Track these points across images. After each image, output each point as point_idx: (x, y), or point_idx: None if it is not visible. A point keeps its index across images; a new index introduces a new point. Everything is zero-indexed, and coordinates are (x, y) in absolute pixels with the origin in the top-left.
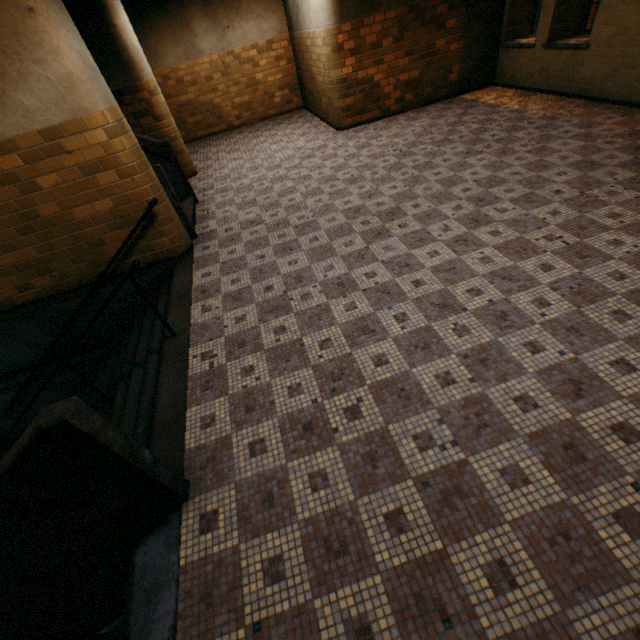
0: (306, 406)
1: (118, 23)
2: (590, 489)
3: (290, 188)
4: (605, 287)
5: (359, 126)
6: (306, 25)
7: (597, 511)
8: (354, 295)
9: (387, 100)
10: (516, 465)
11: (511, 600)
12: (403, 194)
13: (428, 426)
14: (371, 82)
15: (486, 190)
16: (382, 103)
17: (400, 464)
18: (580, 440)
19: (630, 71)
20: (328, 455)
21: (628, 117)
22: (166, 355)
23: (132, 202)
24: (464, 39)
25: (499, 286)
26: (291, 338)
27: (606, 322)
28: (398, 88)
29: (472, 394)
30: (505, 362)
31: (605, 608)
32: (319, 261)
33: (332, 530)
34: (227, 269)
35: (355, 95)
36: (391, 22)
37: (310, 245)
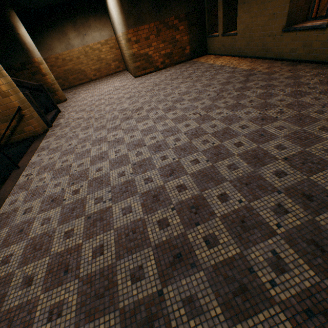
0: (58, 191)
1: (20, 33)
2: (155, 212)
3: (102, 103)
4: (206, 131)
5: (145, 75)
6: (117, 31)
7: (152, 220)
8: (104, 144)
9: (156, 63)
10: (130, 206)
11: (97, 260)
12: (147, 101)
13: (104, 194)
14: (147, 55)
15: (181, 97)
16: (154, 64)
17: (83, 210)
18: (162, 193)
19: (253, 43)
20: (56, 210)
21: (253, 63)
22: (11, 176)
23: (10, 109)
24: (189, 34)
25: (164, 135)
26: (68, 164)
27: (198, 145)
28: (161, 57)
29: (129, 179)
30: (149, 165)
31: (134, 259)
32: (97, 131)
33: (40, 240)
34: (57, 138)
35: (140, 61)
36: (152, 28)
37: (97, 125)
